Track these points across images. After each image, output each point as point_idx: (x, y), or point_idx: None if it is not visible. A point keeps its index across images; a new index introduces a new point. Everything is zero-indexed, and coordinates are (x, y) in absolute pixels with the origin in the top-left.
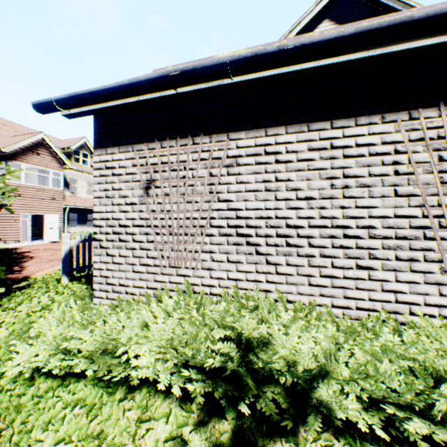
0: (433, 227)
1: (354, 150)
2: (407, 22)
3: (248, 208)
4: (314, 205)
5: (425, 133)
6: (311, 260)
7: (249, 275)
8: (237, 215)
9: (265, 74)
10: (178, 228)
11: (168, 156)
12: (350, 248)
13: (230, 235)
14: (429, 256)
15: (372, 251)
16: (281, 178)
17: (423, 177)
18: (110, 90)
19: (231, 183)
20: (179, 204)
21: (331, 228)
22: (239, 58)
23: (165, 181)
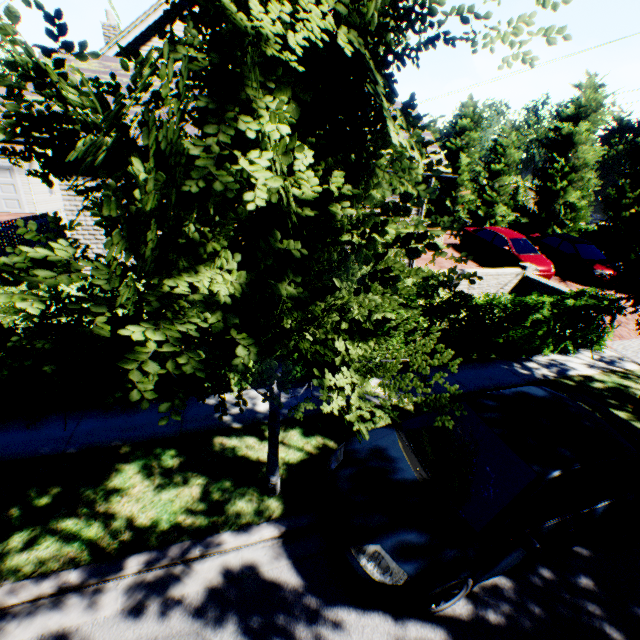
0: None
1: None
2: None
3: None
4: None
5: None
6: None
7: None
8: None
9: None
10: None
11: None
12: None
13: None
14: None
15: None
16: None
17: None
18: None
19: None
20: None
21: None
22: None
23: None
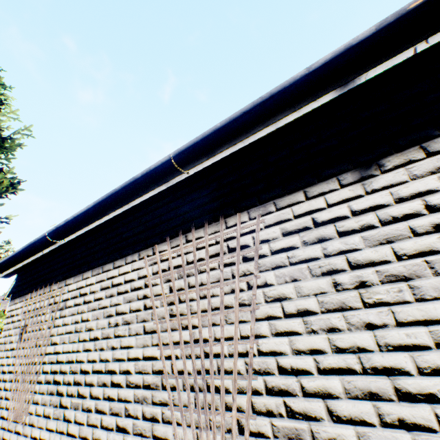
0: (165, 372)
1: (123, 286)
2: (114, 192)
3: (64, 351)
4: (98, 346)
5: (159, 265)
6: (89, 416)
7: (52, 435)
8: (58, 359)
9: (79, 233)
10: (26, 374)
11: (36, 303)
12: (114, 400)
13: (51, 381)
14: (166, 414)
15: (128, 405)
16: (84, 318)
17: (161, 309)
18: (6, 261)
19: (60, 325)
20: (33, 348)
21: (105, 373)
22: (51, 231)
23: (31, 326)
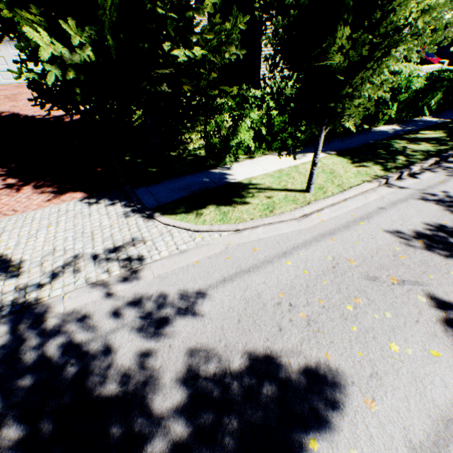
0: None
1: None
2: None
3: None
4: None
5: None
6: None
7: None
8: None
9: None
10: None
11: None
12: None
13: None
14: None
15: None
16: None
17: None
18: None
19: None
20: None
21: None
22: None
23: None
